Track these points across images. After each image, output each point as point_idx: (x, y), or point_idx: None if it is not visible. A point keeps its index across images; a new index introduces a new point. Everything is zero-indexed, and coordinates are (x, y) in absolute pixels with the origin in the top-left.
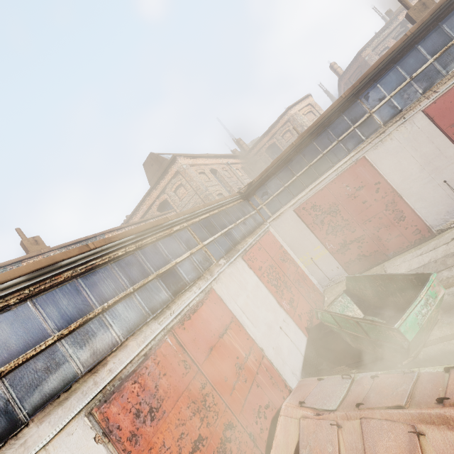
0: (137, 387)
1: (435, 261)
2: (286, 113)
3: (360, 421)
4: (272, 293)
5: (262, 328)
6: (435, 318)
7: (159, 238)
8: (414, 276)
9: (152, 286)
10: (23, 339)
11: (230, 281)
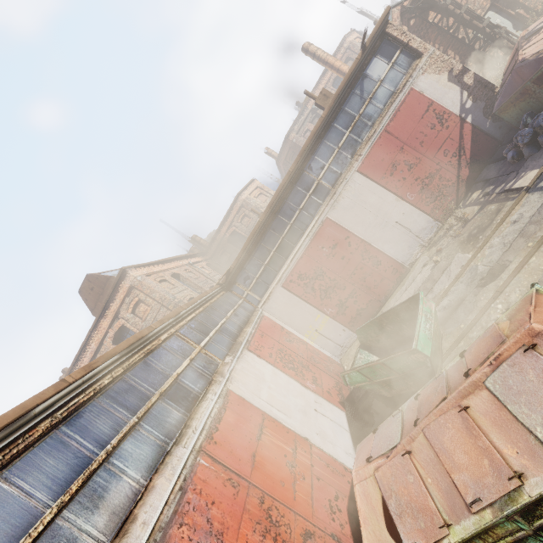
0: (186, 530)
1: (419, 289)
2: (237, 199)
3: (423, 433)
4: (293, 377)
5: (297, 416)
6: (438, 331)
7: (148, 353)
8: (408, 301)
9: (158, 408)
10: (5, 529)
11: (245, 377)
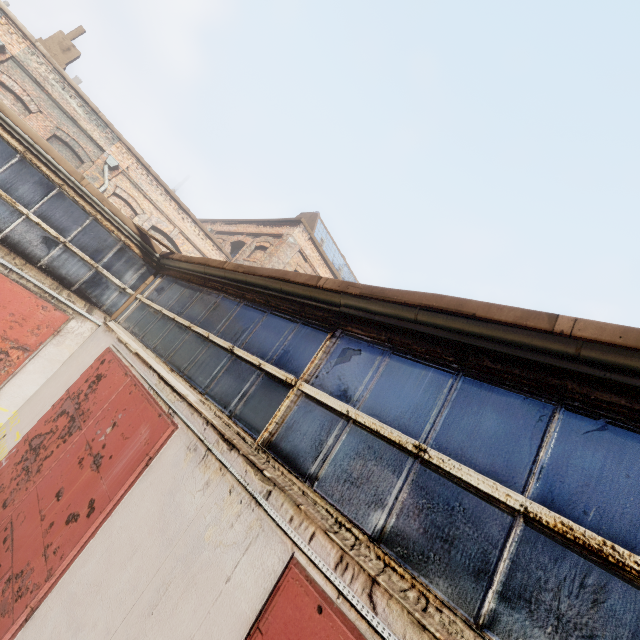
0: None
1: None
2: None
3: None
4: None
5: None
6: None
7: None
8: None
9: None
10: None
11: None
